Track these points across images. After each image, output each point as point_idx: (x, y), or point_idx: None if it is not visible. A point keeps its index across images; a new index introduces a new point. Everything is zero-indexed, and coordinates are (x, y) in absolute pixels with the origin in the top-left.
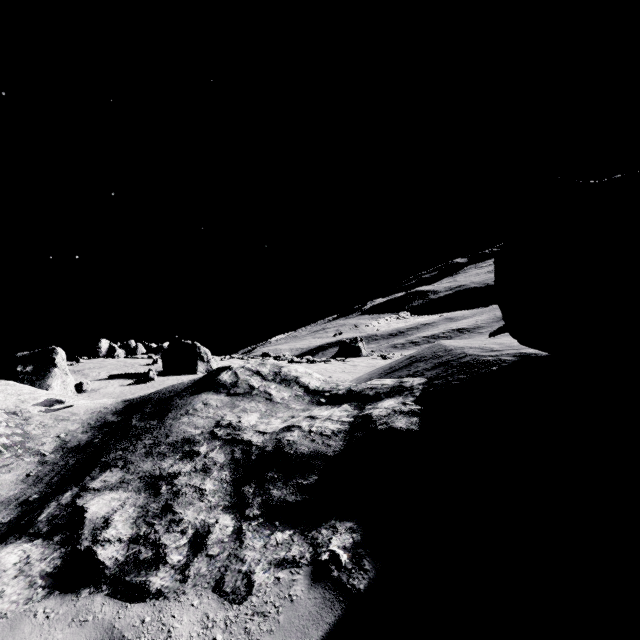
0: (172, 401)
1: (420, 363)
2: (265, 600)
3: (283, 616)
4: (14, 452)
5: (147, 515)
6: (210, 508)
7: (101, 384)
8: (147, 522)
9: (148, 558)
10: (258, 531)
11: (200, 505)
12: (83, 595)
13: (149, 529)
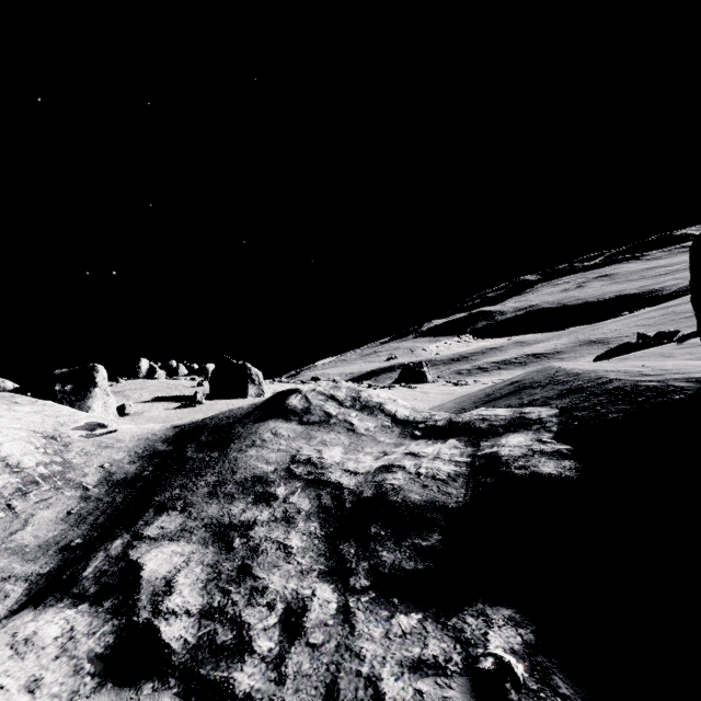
0: (233, 429)
1: (534, 390)
2: None
3: None
4: (53, 484)
5: (220, 578)
6: (301, 573)
7: (144, 407)
8: (221, 588)
9: (228, 642)
10: (372, 611)
11: (288, 568)
12: (145, 692)
13: (224, 599)
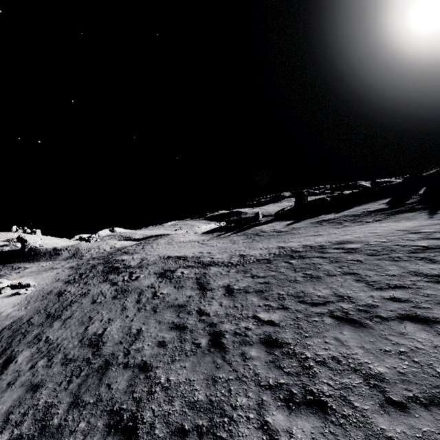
0: (1, 246)
1: None
2: None
3: None
4: None
5: None
6: None
7: None
8: None
9: None
10: None
11: None
12: None
13: None
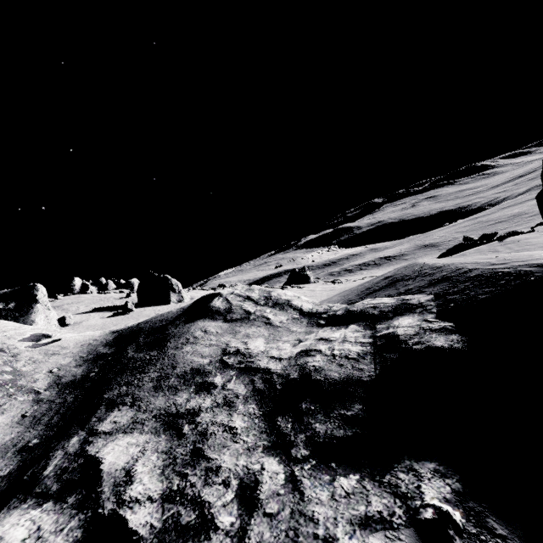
0: (167, 330)
1: (407, 282)
2: None
3: None
4: (5, 391)
5: (175, 463)
6: (248, 450)
7: (82, 317)
8: (178, 472)
9: (192, 522)
10: (315, 477)
11: (235, 447)
12: None
13: (183, 482)
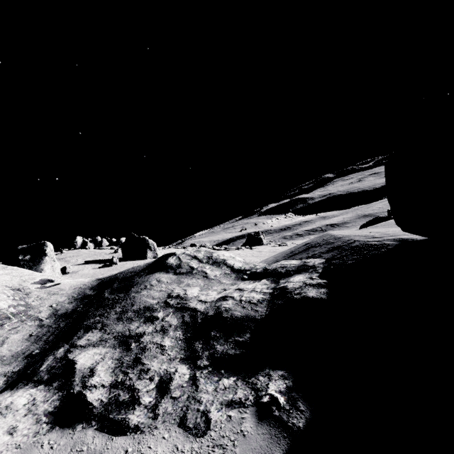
0: (133, 279)
1: (316, 248)
2: (222, 434)
3: (239, 449)
4: (19, 318)
5: (122, 366)
6: (170, 360)
7: (79, 268)
8: (123, 371)
9: (126, 400)
10: (209, 378)
11: (162, 358)
12: (78, 429)
13: (125, 377)
